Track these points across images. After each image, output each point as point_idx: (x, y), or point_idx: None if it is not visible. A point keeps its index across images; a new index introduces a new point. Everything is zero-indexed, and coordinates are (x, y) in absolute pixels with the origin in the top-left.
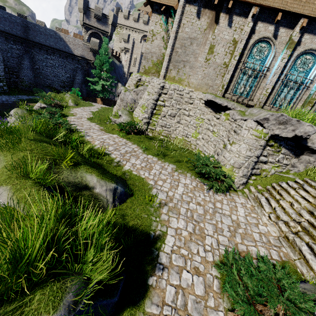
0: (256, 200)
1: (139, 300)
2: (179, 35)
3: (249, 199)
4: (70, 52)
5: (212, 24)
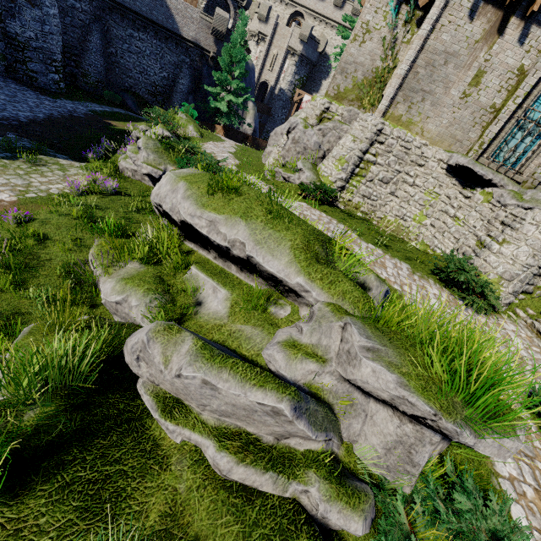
0: (530, 329)
1: None
2: (429, 45)
3: (520, 326)
4: (175, 30)
5: (490, 35)
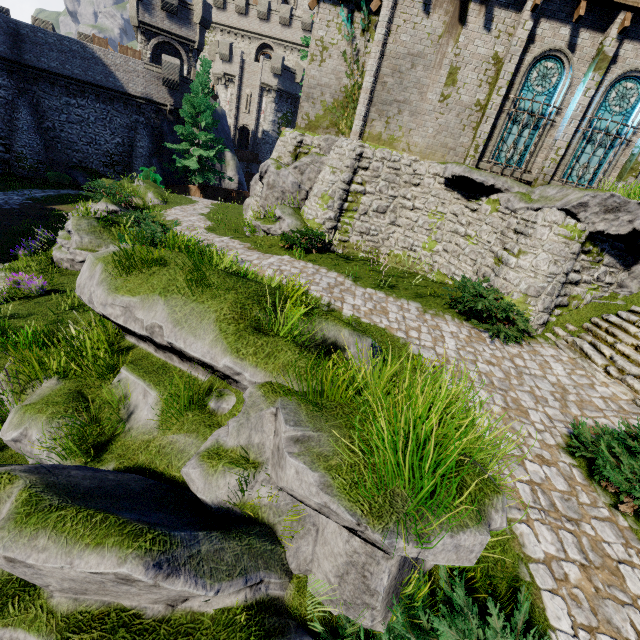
0: (572, 348)
1: None
2: (390, 50)
3: (561, 348)
4: (119, 89)
5: (453, 26)
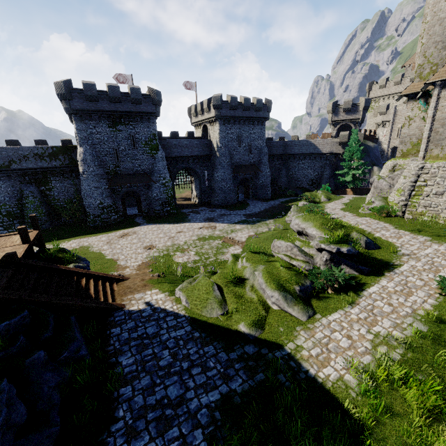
0: None
1: (378, 276)
2: (438, 117)
3: None
4: (319, 152)
5: None
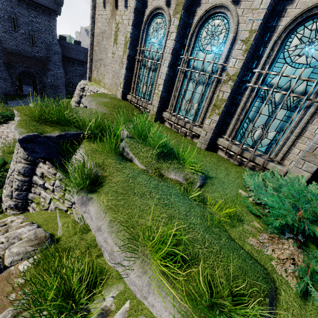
0: None
1: None
2: (96, 32)
3: None
4: None
5: (113, 11)
